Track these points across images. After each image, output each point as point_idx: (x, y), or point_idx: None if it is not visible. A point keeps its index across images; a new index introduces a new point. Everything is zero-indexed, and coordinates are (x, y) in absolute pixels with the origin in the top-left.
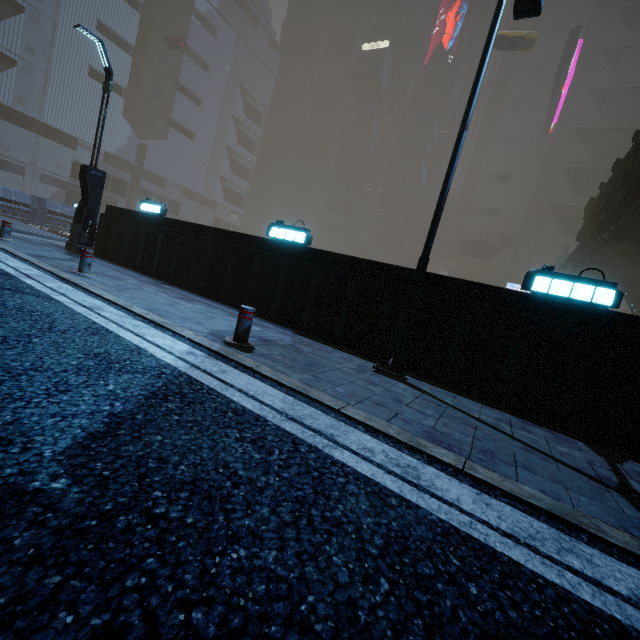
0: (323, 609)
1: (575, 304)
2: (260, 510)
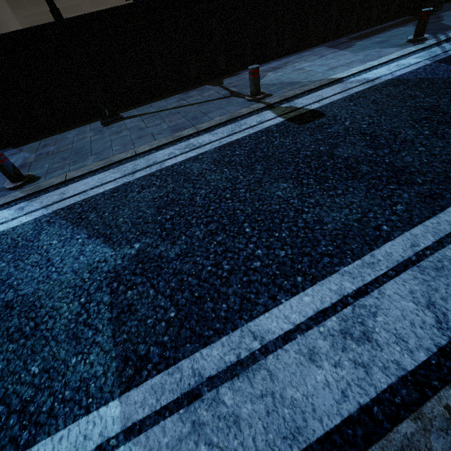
0: (225, 184)
1: None
2: (184, 191)
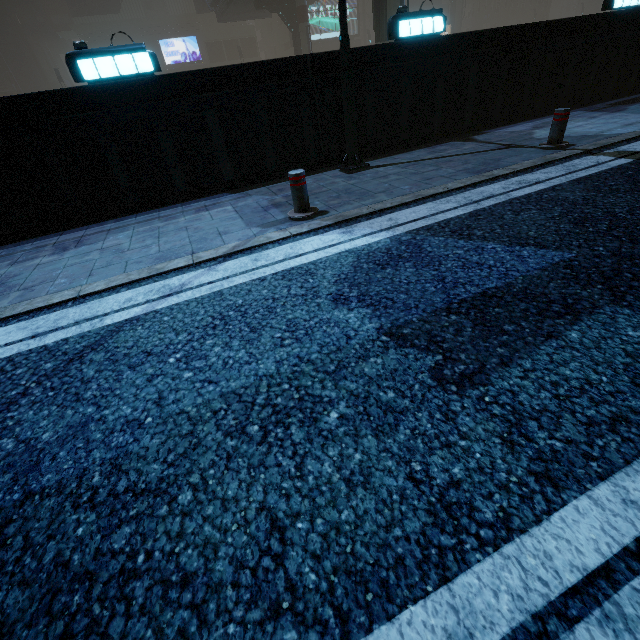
0: None
1: (425, 39)
2: (588, 211)
